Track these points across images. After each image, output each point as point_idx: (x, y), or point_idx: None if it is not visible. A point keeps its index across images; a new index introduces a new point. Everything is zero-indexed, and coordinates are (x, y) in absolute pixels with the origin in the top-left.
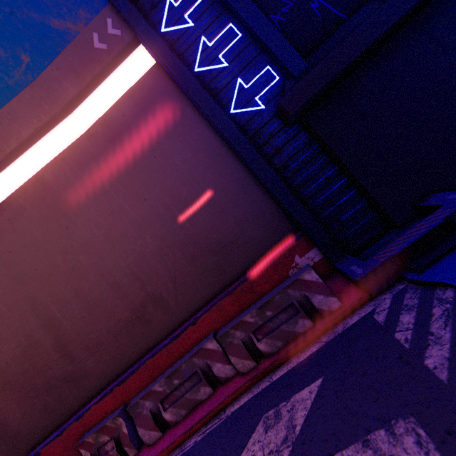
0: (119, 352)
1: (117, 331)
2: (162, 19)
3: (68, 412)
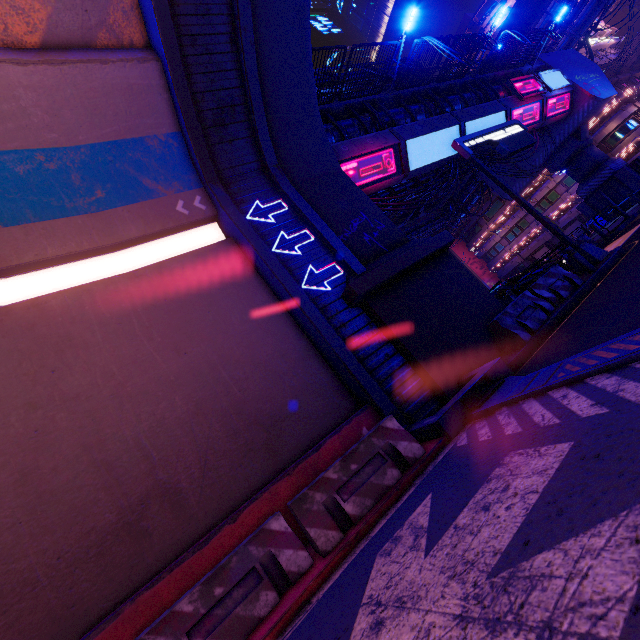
0: (67, 600)
1: (80, 553)
2: (248, 211)
3: None
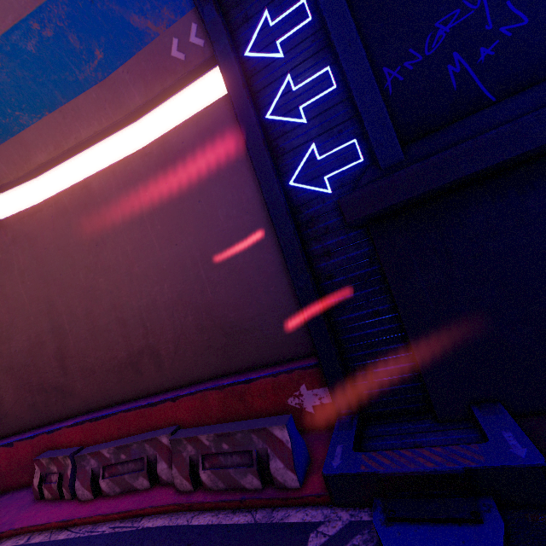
0: (106, 387)
1: (110, 367)
2: (250, 39)
3: (50, 418)
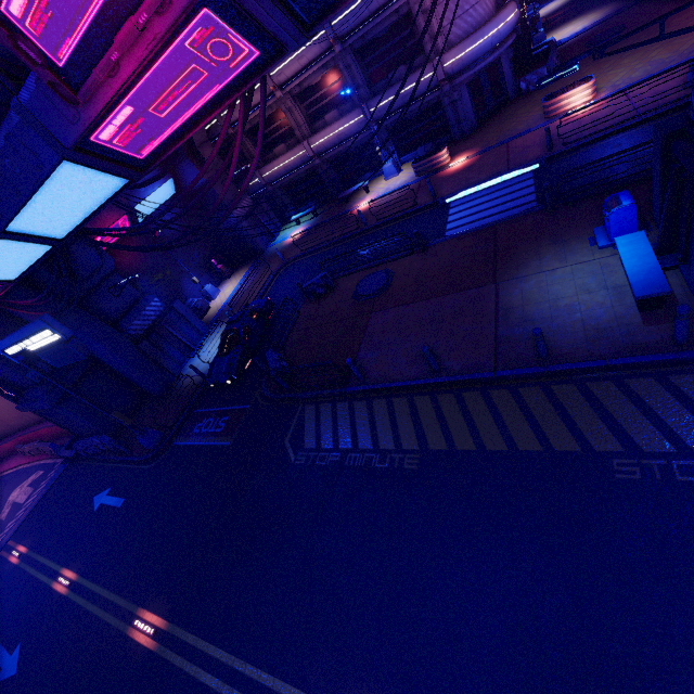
0: (22, 423)
1: (16, 419)
2: None
3: (13, 432)
